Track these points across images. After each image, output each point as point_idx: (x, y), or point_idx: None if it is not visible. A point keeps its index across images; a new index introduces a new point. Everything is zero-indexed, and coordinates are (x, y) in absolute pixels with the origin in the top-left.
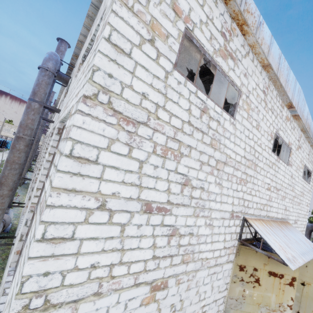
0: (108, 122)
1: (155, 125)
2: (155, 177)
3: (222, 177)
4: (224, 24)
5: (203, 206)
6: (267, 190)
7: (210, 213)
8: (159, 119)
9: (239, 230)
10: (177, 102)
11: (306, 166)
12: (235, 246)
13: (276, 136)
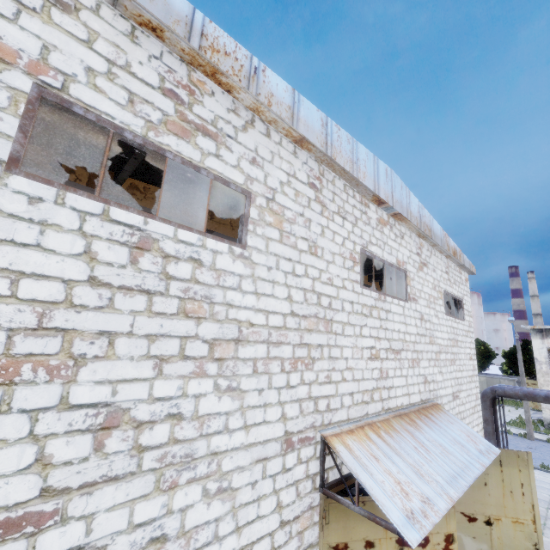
0: None
1: None
2: None
3: (236, 373)
4: (167, 74)
5: (189, 456)
6: (370, 360)
7: (217, 465)
8: None
9: (317, 466)
10: (38, 244)
11: (448, 292)
12: (317, 506)
13: (366, 256)
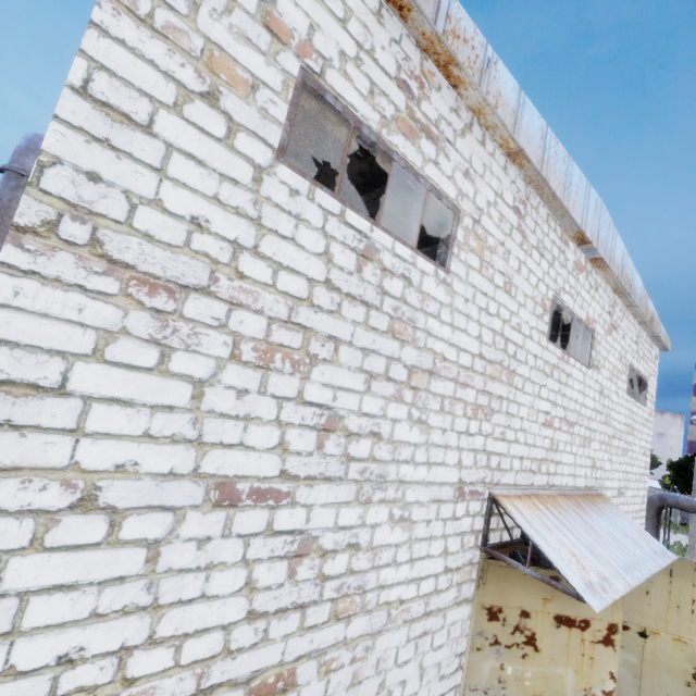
0: (95, 291)
1: (233, 292)
2: (241, 417)
3: (426, 406)
4: (403, 62)
5: (382, 477)
6: (544, 426)
7: (402, 493)
8: (243, 278)
9: (481, 524)
10: (293, 238)
11: (634, 368)
12: (476, 564)
13: (556, 305)
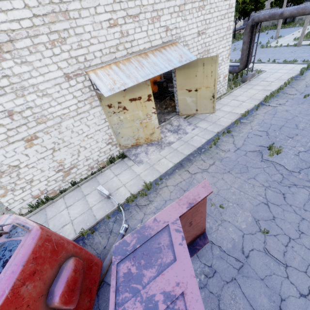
0: None
1: None
2: None
3: (21, 55)
4: None
5: (23, 87)
6: (110, 28)
7: (37, 88)
8: None
9: (89, 83)
10: None
11: None
12: (95, 95)
13: None
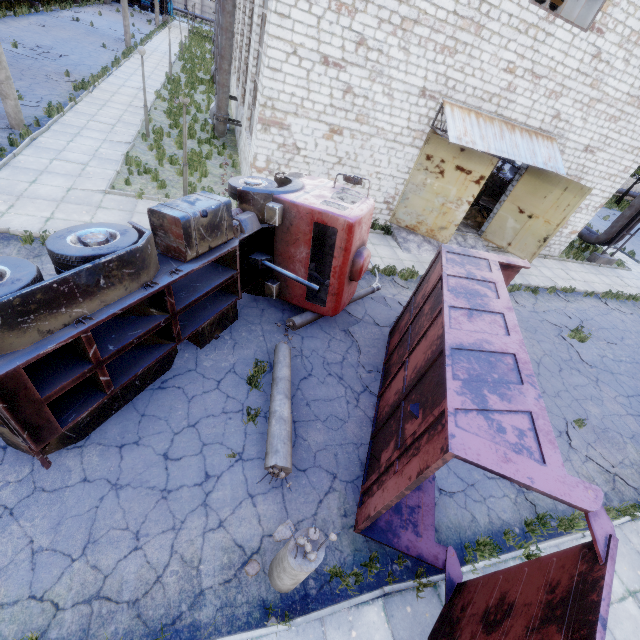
0: None
1: None
2: (331, 33)
3: (410, 41)
4: None
5: (381, 72)
6: (504, 71)
7: (390, 83)
8: None
9: (434, 115)
10: None
11: None
12: (426, 134)
13: None
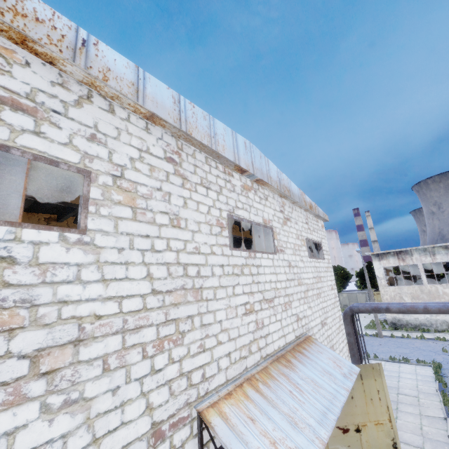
0: None
1: None
2: None
3: (77, 380)
4: None
5: None
6: (245, 315)
7: None
8: None
9: (195, 445)
10: None
11: (309, 239)
12: None
13: (235, 220)
